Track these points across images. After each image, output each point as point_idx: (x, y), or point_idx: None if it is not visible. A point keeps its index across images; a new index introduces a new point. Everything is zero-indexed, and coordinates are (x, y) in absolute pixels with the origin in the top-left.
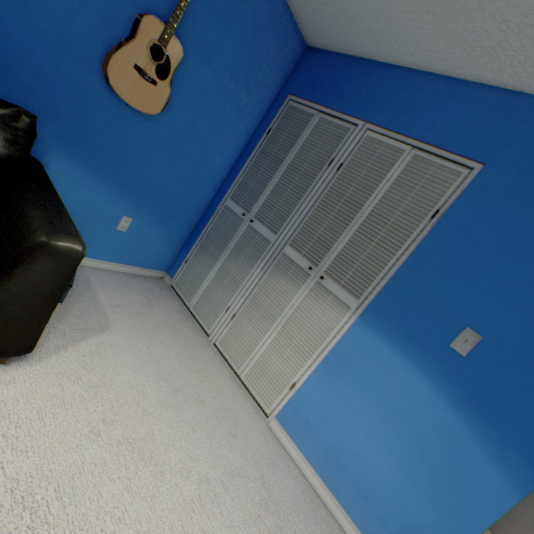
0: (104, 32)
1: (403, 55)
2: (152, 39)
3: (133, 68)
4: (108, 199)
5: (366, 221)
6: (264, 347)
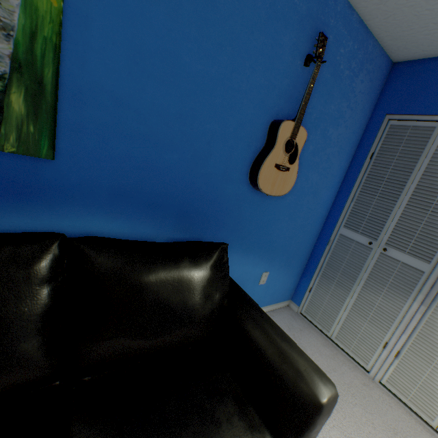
0: (249, 151)
1: None
2: (285, 138)
3: (274, 167)
4: (252, 266)
5: None
6: None
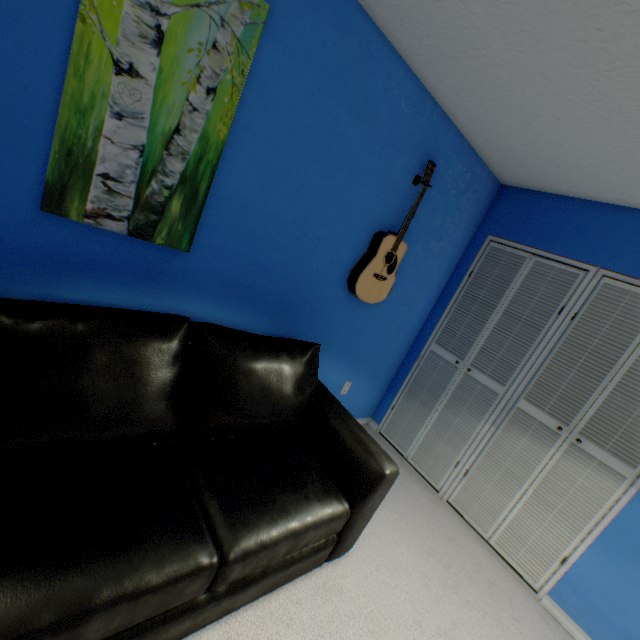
0: (351, 257)
1: (638, 203)
2: (386, 250)
3: (372, 276)
4: (336, 372)
5: (625, 379)
6: (515, 511)
